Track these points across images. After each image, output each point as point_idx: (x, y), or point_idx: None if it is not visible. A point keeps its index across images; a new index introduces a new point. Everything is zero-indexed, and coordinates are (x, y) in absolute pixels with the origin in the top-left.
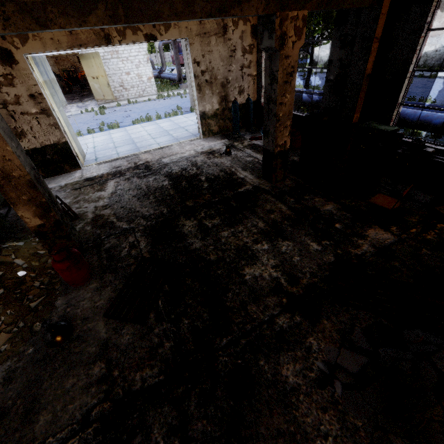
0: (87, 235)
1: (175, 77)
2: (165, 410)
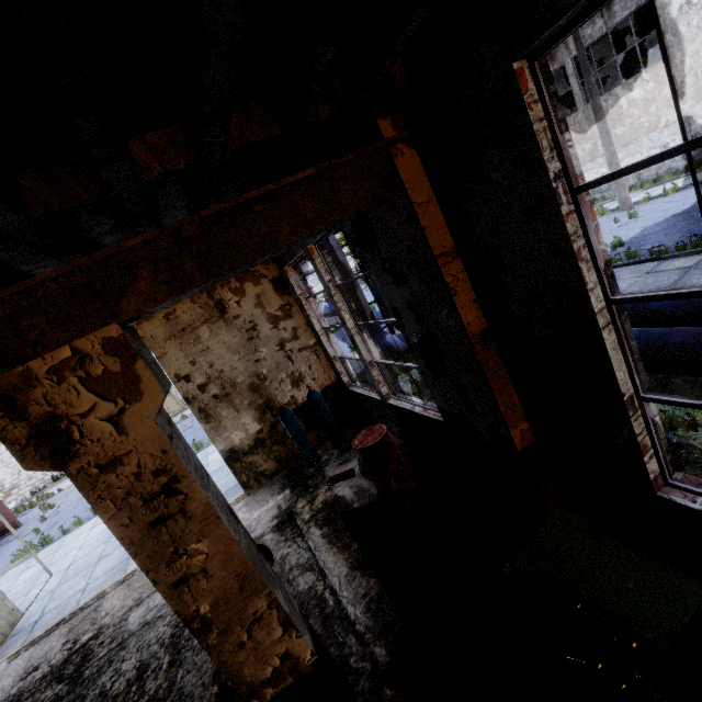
0: None
1: None
2: None
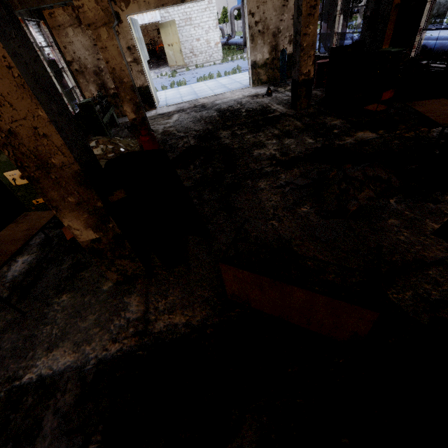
0: (158, 139)
1: (241, 41)
2: (192, 193)
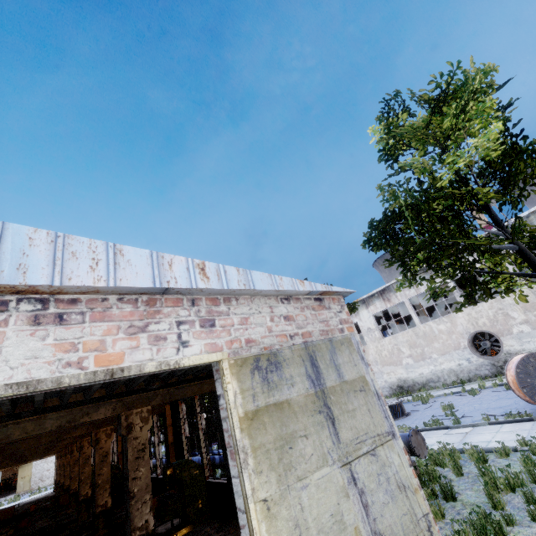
0: None
1: None
2: None
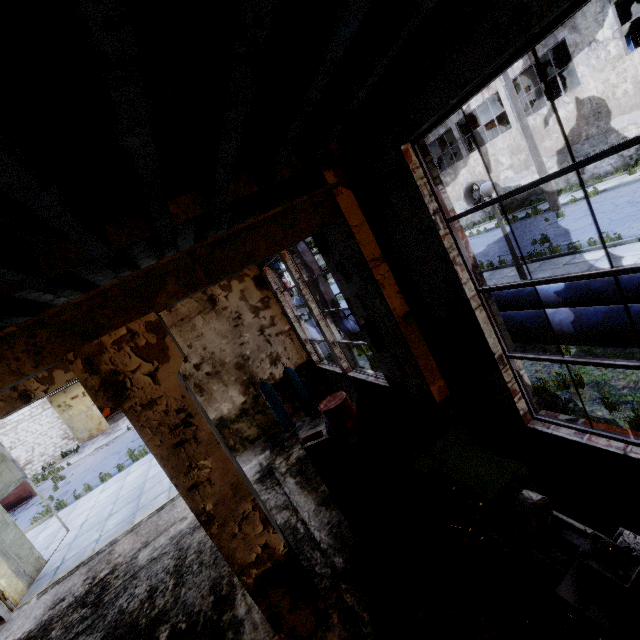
0: None
1: None
2: None
